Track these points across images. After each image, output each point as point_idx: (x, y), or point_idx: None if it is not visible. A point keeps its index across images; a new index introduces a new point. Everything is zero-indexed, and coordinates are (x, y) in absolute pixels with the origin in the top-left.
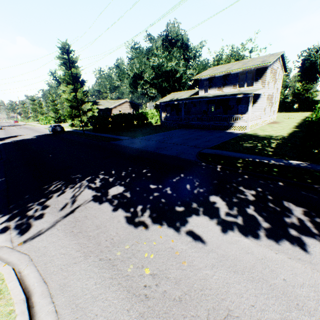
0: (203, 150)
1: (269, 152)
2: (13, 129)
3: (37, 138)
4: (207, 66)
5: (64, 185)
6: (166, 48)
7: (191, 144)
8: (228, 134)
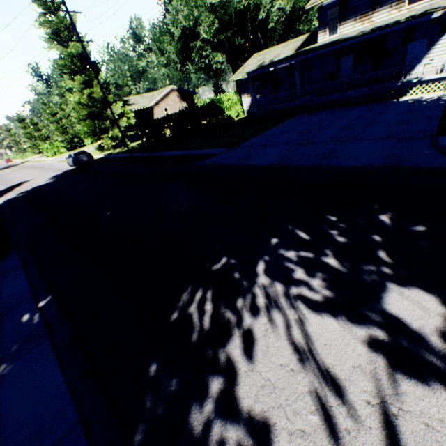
0: (440, 140)
1: None
2: (10, 173)
3: (56, 181)
4: None
5: (221, 304)
6: None
7: (377, 136)
8: (418, 104)
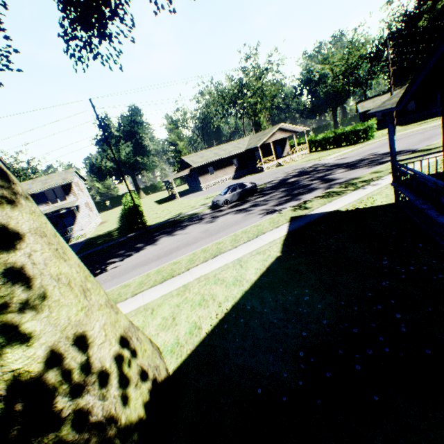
0: None
1: (117, 238)
2: None
3: None
4: None
5: None
6: None
7: None
8: (75, 245)
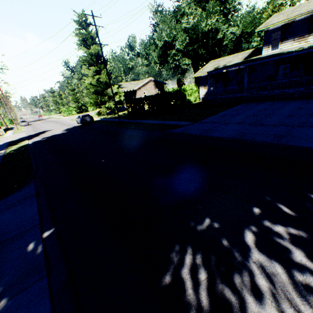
0: None
1: None
2: (40, 124)
3: (68, 132)
4: (256, 18)
5: (216, 276)
6: (198, 4)
7: None
8: None
